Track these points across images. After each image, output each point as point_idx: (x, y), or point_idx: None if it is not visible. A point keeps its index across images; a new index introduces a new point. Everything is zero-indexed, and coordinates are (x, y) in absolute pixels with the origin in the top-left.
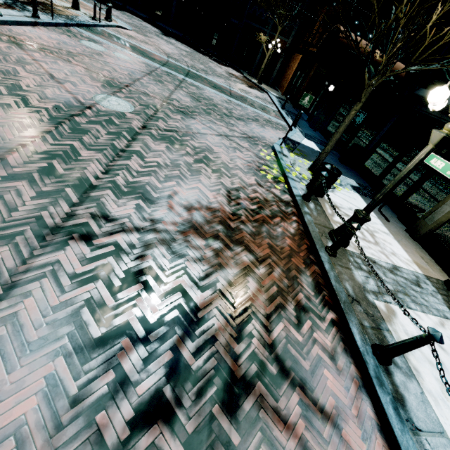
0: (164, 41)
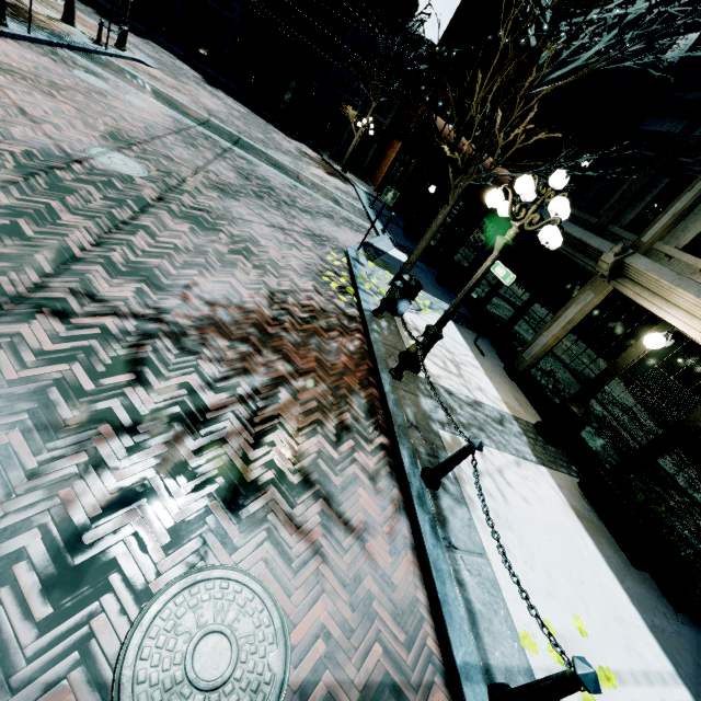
0: (207, 93)
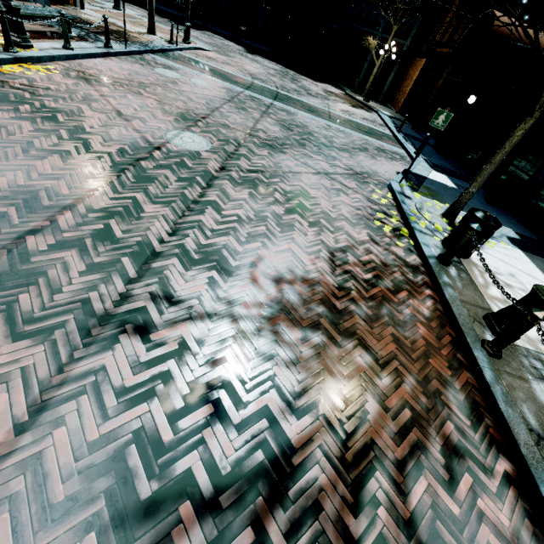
0: (249, 60)
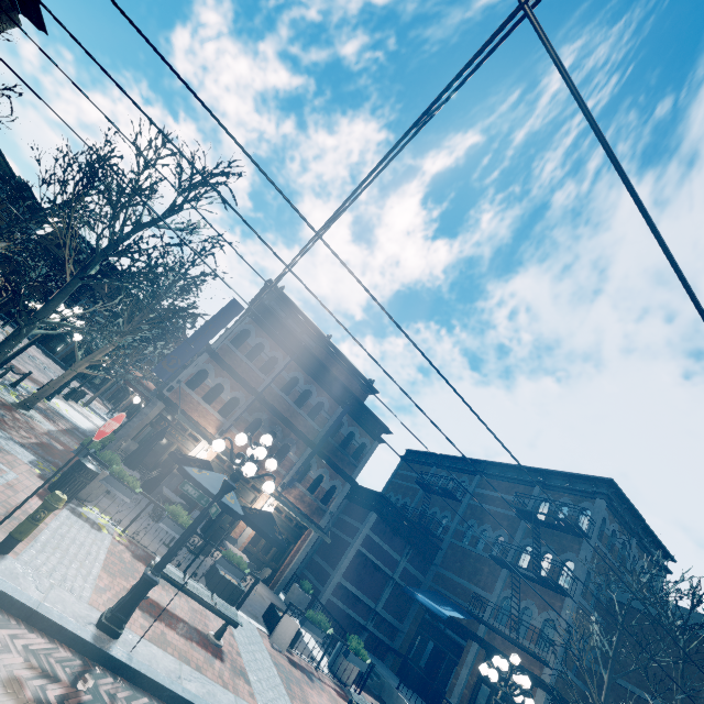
0: (41, 355)
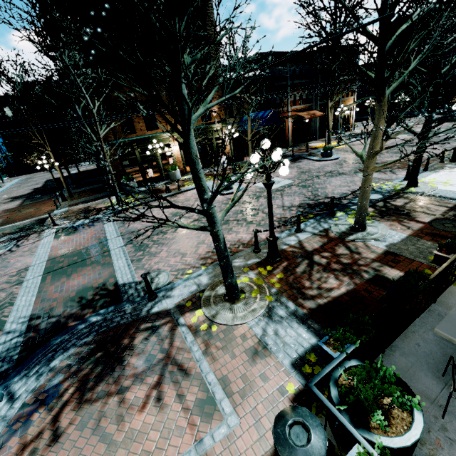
0: None
